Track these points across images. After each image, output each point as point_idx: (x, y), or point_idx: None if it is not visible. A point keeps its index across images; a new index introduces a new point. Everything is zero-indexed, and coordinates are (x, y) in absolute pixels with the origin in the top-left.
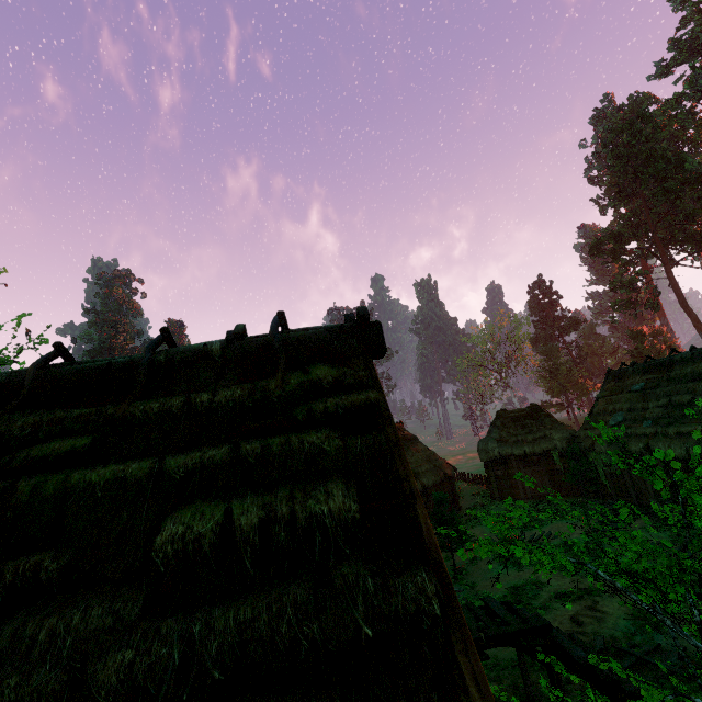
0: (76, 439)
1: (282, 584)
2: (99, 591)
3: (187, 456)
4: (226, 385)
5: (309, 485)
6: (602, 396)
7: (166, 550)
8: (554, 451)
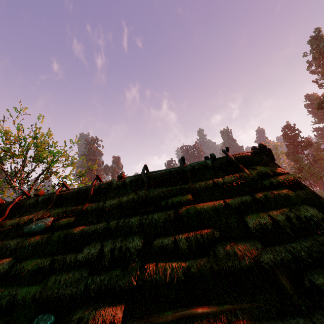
0: (185, 196)
1: (308, 237)
2: (238, 240)
3: (234, 200)
4: (222, 176)
5: (294, 207)
6: None
7: (255, 227)
8: None
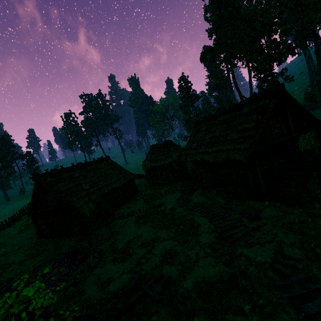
0: None
1: None
2: None
3: None
4: None
5: None
6: (193, 134)
7: None
8: (174, 162)
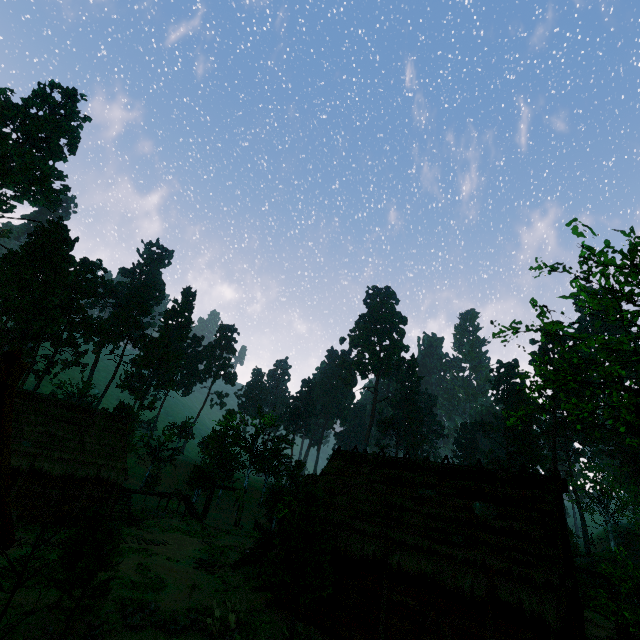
0: None
1: None
2: None
3: None
4: None
5: None
6: None
7: None
8: None
